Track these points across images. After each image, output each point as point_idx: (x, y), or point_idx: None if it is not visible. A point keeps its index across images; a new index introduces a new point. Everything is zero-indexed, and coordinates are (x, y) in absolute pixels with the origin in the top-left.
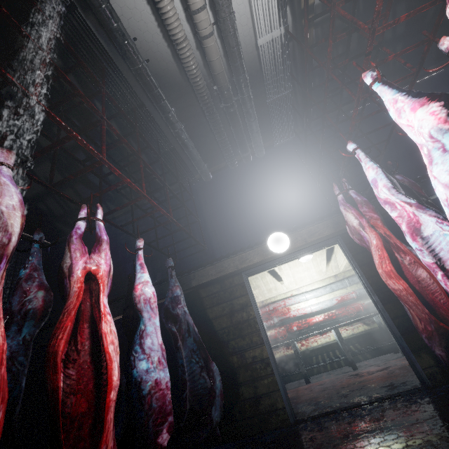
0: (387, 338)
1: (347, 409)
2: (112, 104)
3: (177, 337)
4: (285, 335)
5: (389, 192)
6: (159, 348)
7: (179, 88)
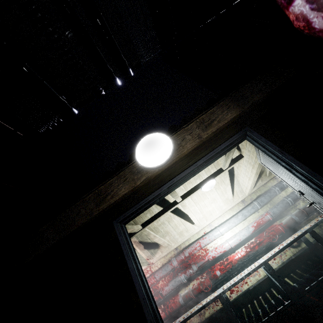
0: None
1: None
2: None
3: None
4: (210, 285)
5: None
6: None
7: None
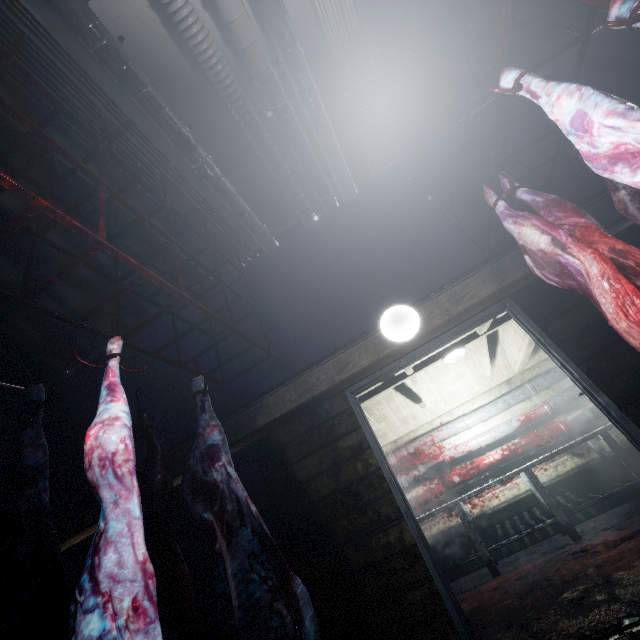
0: (621, 475)
1: (597, 639)
2: (75, 126)
3: (213, 533)
4: (442, 493)
5: (627, 119)
6: (138, 574)
7: (190, 87)
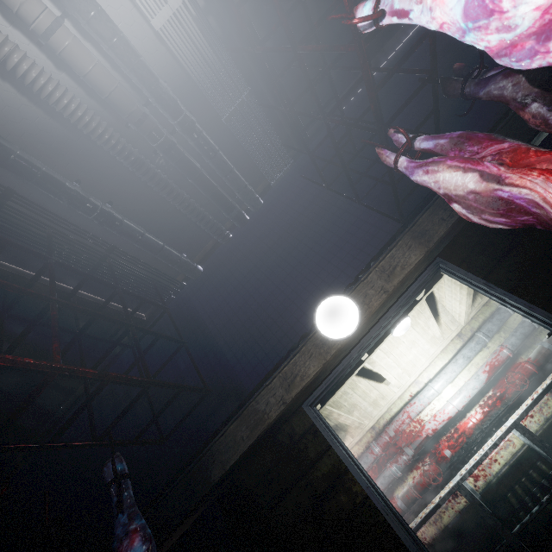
0: None
1: None
2: None
3: None
4: (439, 473)
5: None
6: None
7: (67, 145)
